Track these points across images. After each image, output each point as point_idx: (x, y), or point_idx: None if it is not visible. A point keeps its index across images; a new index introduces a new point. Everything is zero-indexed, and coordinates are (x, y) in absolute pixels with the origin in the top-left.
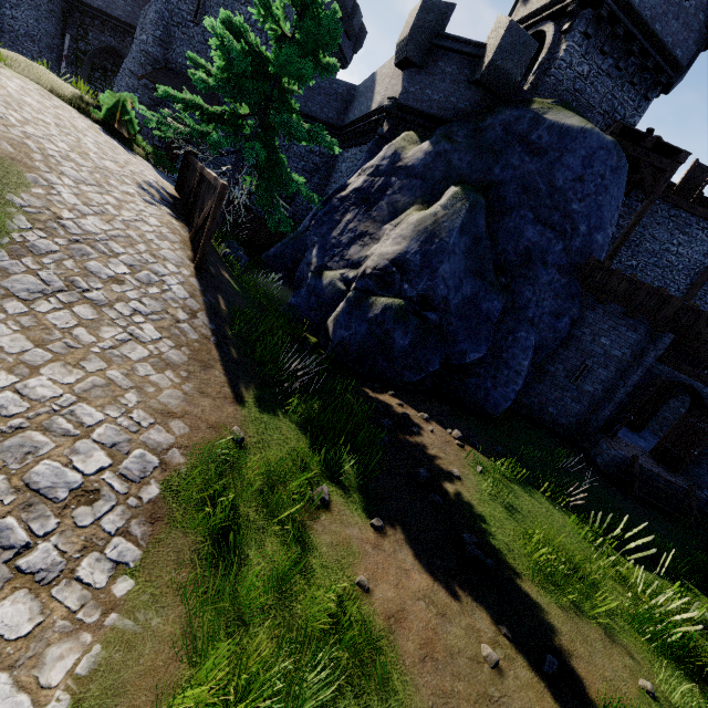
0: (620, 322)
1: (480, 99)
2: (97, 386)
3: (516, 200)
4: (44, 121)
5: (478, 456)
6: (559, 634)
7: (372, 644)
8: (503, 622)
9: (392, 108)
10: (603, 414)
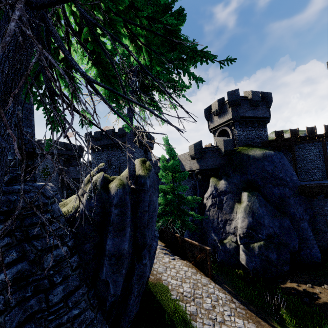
0: (325, 200)
1: (226, 158)
2: None
3: (263, 183)
4: None
5: None
6: None
7: None
8: None
9: (199, 172)
10: None
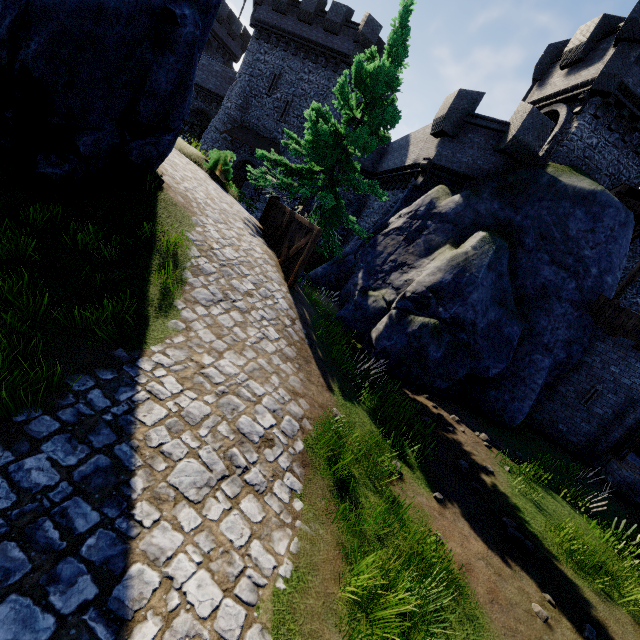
0: (629, 354)
1: (503, 163)
2: (256, 369)
3: (533, 245)
4: (189, 176)
5: (505, 457)
6: (594, 611)
7: (454, 581)
8: (546, 592)
9: (427, 166)
10: (613, 436)
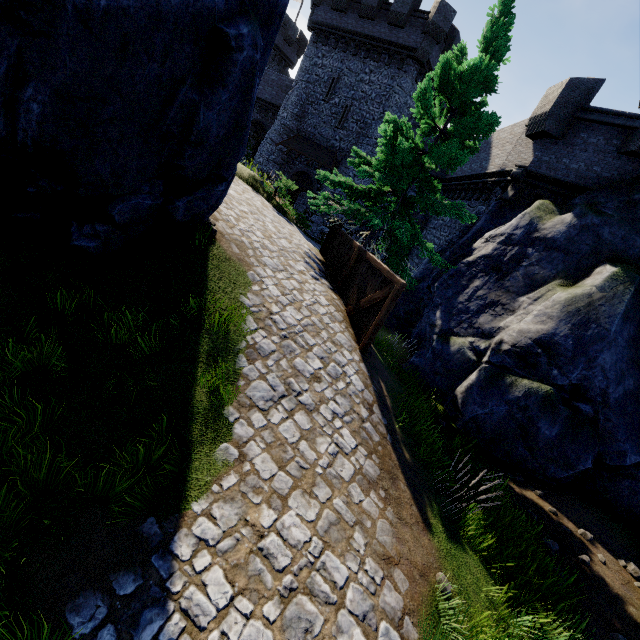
0: None
1: (632, 168)
2: (332, 524)
3: None
4: (245, 211)
5: None
6: None
7: None
8: None
9: (520, 175)
10: None
